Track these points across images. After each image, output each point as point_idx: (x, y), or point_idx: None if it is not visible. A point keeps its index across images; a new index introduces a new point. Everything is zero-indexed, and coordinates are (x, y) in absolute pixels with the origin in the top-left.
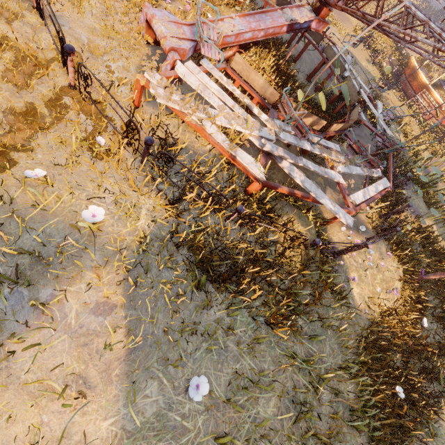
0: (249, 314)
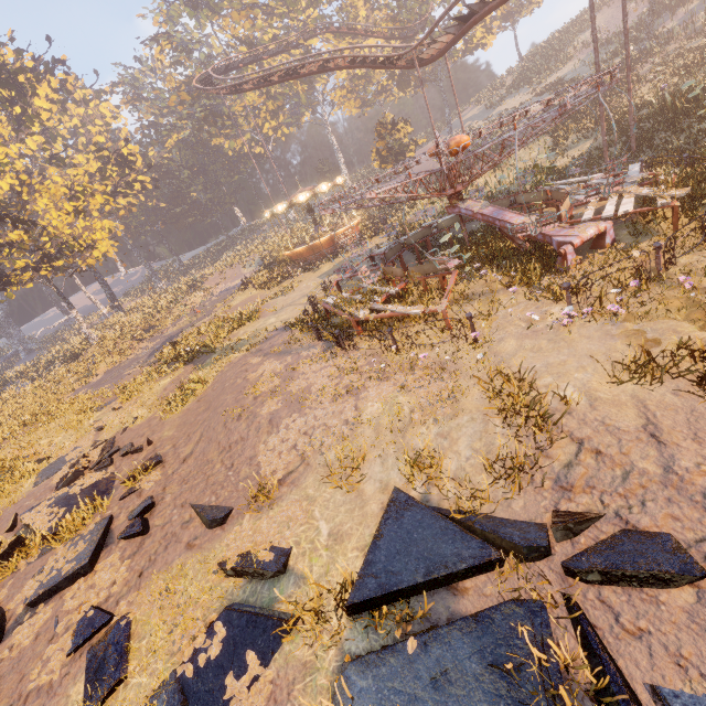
0: None
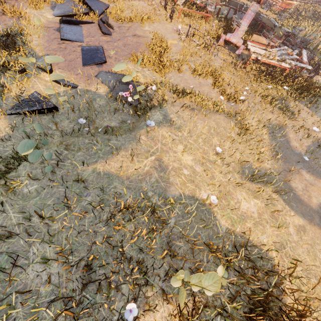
0: (317, 96)
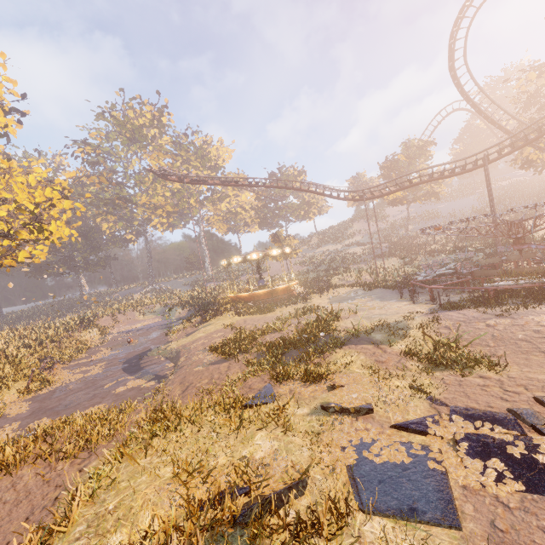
0: None
